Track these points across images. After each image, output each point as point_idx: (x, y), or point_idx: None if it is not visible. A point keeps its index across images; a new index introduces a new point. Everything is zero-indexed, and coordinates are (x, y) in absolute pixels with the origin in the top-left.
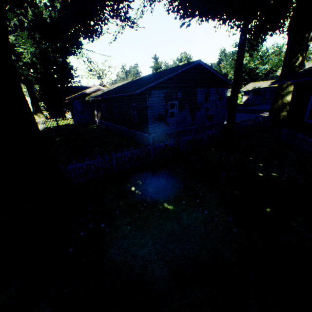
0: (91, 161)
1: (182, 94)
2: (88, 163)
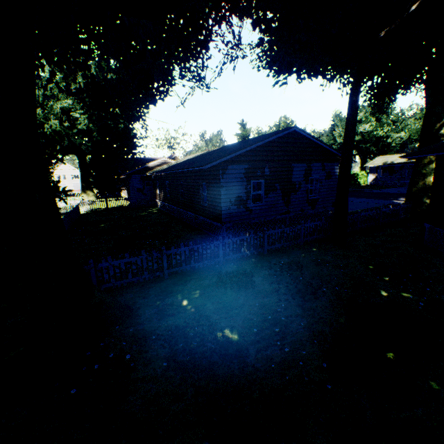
0: (132, 258)
1: (270, 170)
2: (128, 260)
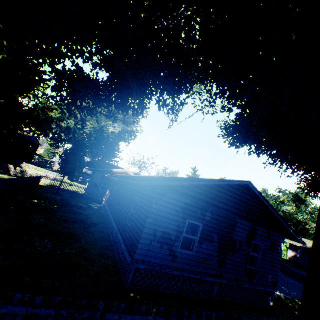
0: None
1: (212, 216)
2: None
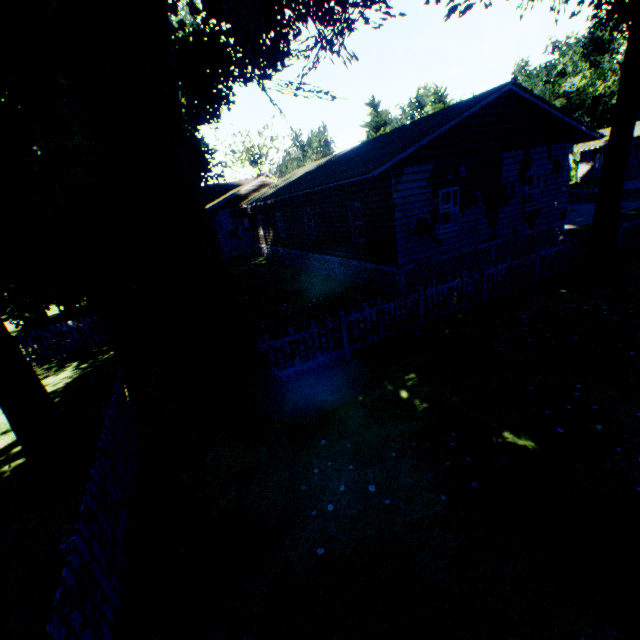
0: (299, 334)
1: (468, 169)
2: (293, 338)
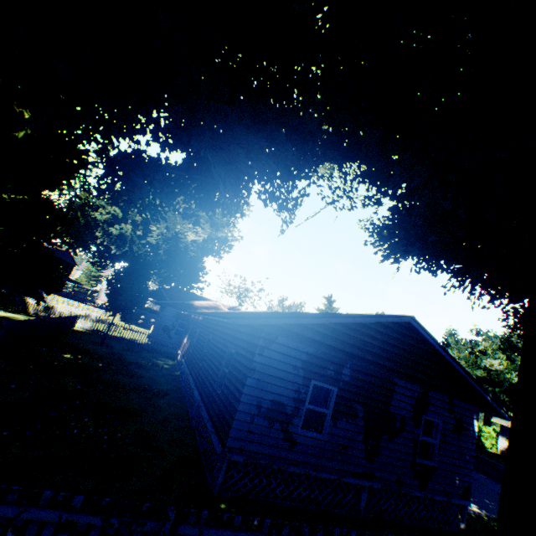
0: None
1: (353, 374)
2: None
